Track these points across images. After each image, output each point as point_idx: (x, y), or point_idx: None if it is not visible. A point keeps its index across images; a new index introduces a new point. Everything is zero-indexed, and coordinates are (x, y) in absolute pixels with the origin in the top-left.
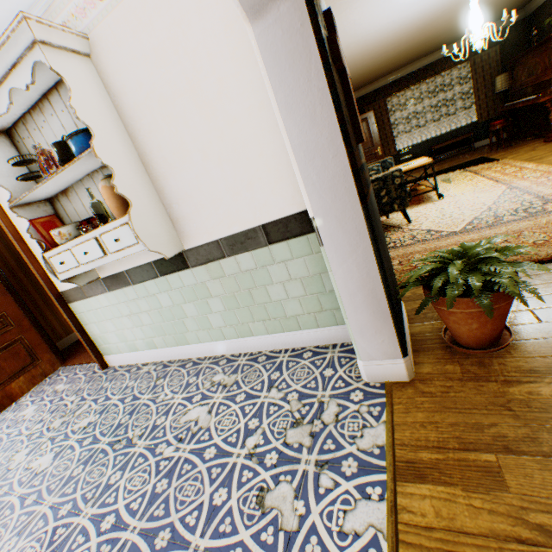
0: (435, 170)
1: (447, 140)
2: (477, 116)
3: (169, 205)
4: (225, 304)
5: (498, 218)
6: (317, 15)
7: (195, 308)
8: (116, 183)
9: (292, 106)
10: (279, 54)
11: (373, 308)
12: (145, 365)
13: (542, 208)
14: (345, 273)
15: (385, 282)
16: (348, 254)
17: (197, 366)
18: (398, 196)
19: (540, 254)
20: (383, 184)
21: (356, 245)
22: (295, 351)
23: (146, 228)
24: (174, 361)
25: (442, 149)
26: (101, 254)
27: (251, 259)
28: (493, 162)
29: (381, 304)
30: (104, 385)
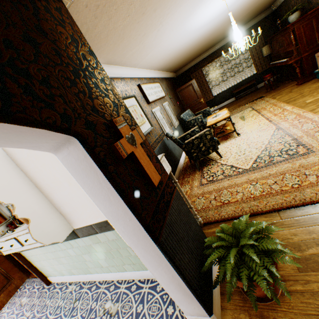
0: (237, 106)
1: (241, 85)
2: (256, 70)
3: (58, 207)
4: (106, 255)
5: (271, 158)
6: (95, 146)
7: (89, 256)
8: (16, 212)
9: (96, 194)
10: (77, 169)
11: (182, 292)
12: (70, 284)
13: (296, 150)
14: (159, 274)
15: (185, 279)
16: (157, 266)
17: (98, 290)
18: (210, 145)
19: (296, 199)
20: (200, 140)
21: (160, 262)
22: (152, 282)
23: (42, 231)
24: (86, 283)
25: (240, 91)
26: (20, 246)
27: (113, 234)
28: (268, 102)
29: (186, 290)
30: (46, 303)
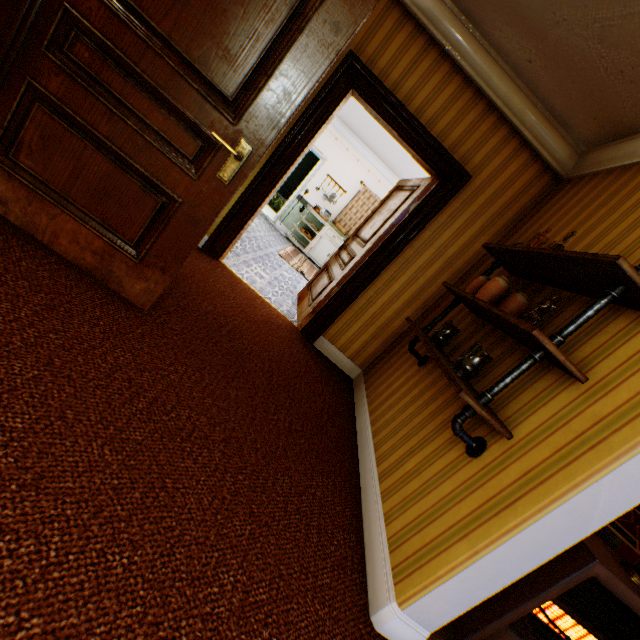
0: None
1: None
2: None
3: None
4: None
5: None
6: None
7: None
8: None
9: None
10: None
11: None
12: None
13: None
14: None
15: None
16: None
17: None
18: None
19: None
20: None
21: None
22: None
23: None
24: None
25: None
26: None
27: None
28: None
29: None
30: None
